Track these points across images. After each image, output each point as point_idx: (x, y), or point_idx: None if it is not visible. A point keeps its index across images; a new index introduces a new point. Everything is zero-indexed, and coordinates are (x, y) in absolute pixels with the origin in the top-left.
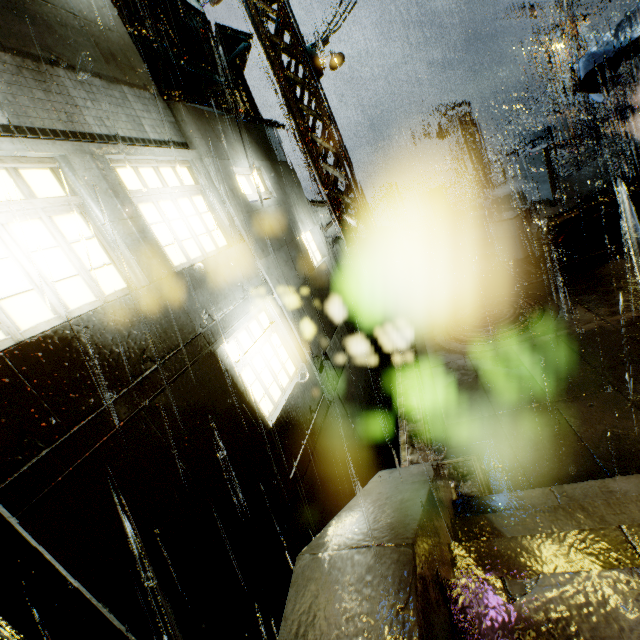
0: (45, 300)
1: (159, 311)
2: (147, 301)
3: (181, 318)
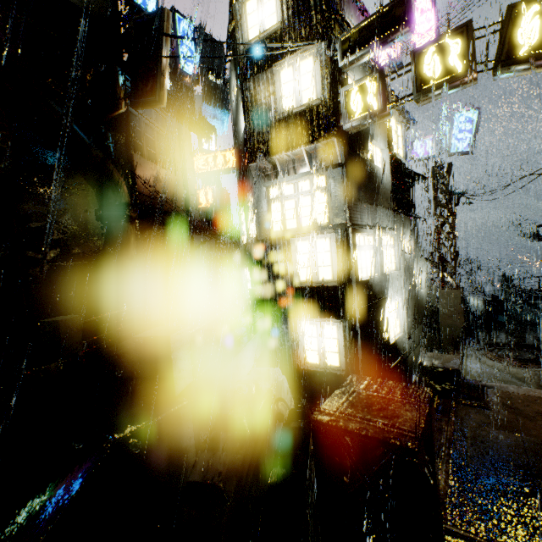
0: (366, 271)
1: (380, 285)
2: (379, 280)
3: (382, 289)
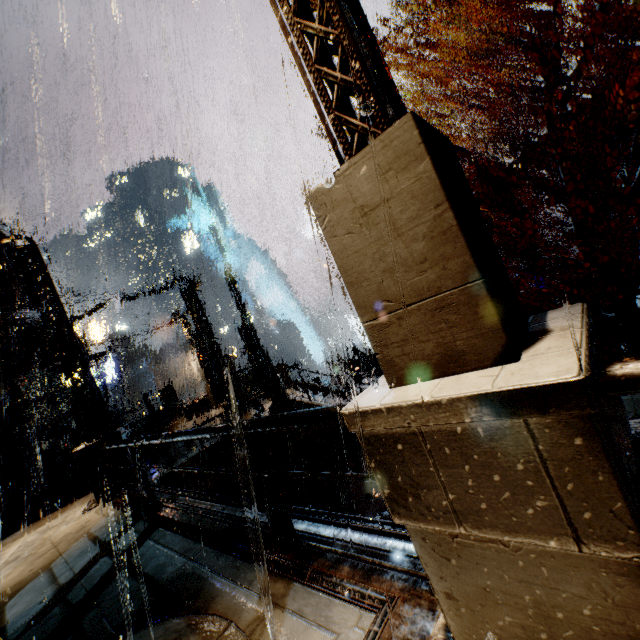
0: None
1: None
2: None
3: None
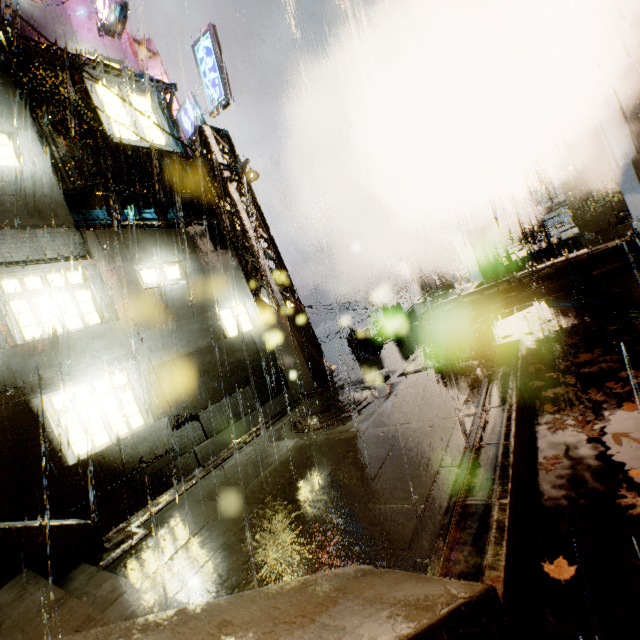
0: None
1: None
2: None
3: (5, 375)
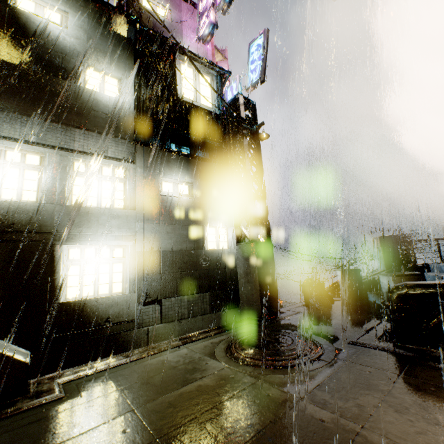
0: None
1: (38, 214)
2: (35, 208)
3: (48, 222)
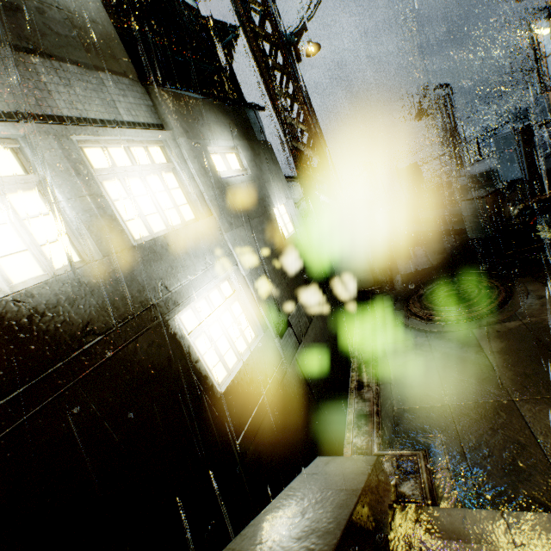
0: None
1: (110, 284)
2: (98, 275)
3: (134, 290)
